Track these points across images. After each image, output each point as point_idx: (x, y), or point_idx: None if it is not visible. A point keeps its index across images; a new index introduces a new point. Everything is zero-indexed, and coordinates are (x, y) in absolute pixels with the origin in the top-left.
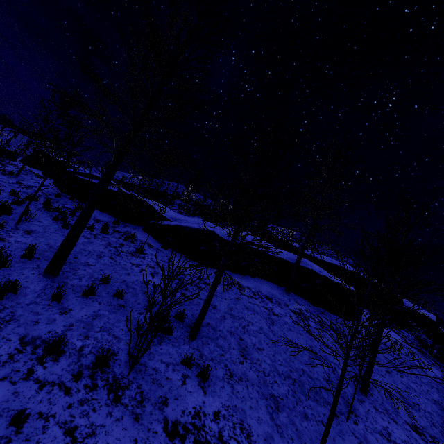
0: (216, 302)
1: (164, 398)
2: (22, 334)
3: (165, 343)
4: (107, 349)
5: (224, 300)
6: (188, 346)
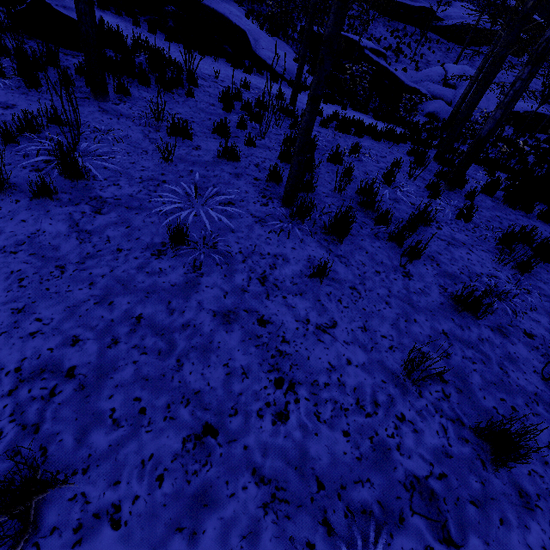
0: None
1: None
2: None
3: None
4: None
5: None
6: None
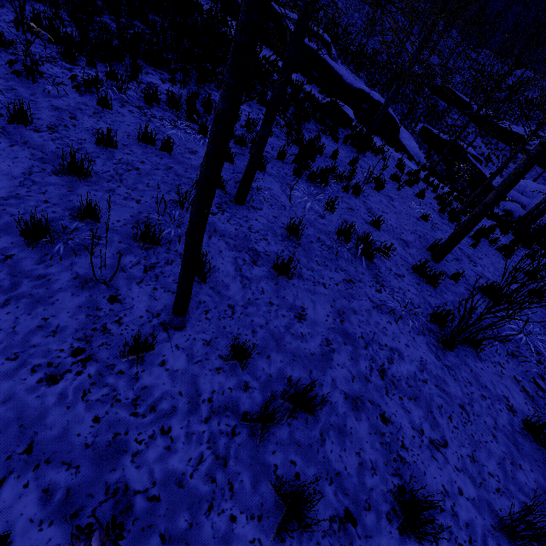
0: None
1: None
2: None
3: None
4: None
5: None
6: None
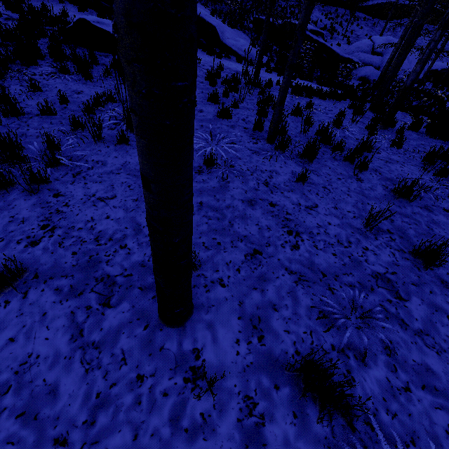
0: None
1: None
2: None
3: None
4: None
5: None
6: None
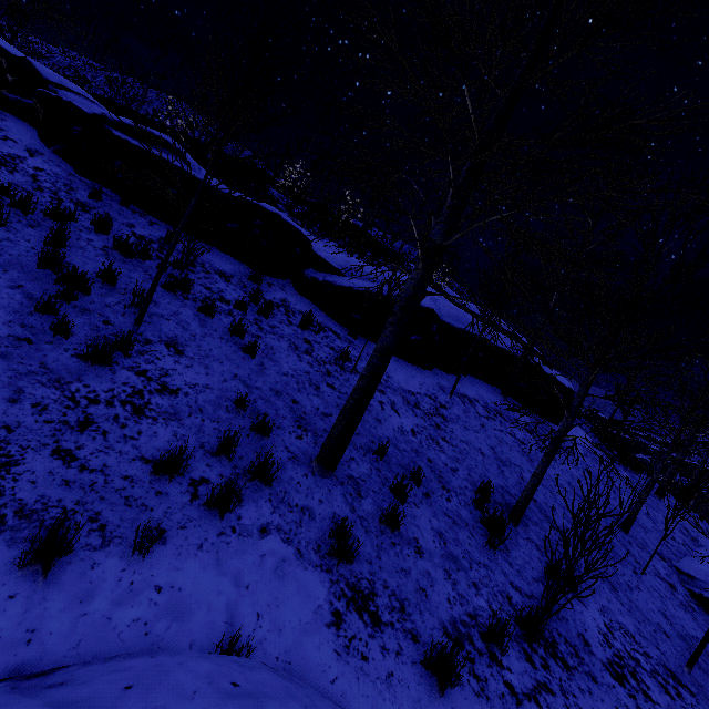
0: (476, 443)
1: (581, 636)
2: (438, 625)
3: (509, 546)
4: (539, 609)
5: (478, 435)
6: (521, 538)
